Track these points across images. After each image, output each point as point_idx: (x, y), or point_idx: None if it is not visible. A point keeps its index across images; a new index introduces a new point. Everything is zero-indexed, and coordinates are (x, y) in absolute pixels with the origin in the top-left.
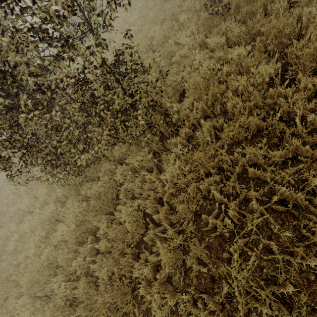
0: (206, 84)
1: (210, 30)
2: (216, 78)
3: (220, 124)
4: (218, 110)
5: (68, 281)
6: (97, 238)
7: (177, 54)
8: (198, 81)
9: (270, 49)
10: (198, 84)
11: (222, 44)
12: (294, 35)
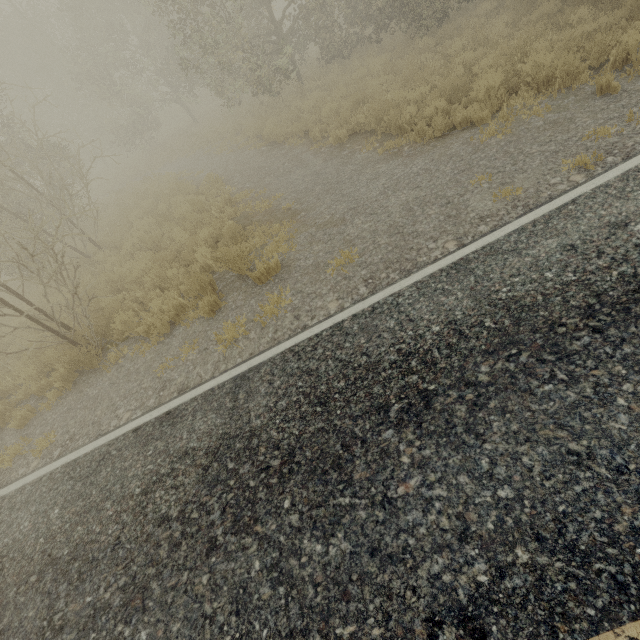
0: None
1: None
2: None
3: None
4: None
5: None
6: None
7: None
8: None
9: None
10: None
11: None
12: None
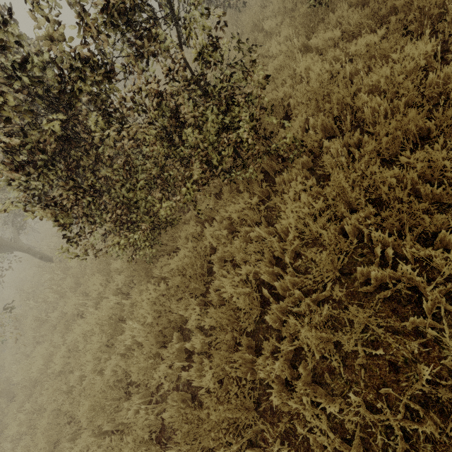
0: (325, 90)
1: (313, 29)
2: (340, 77)
3: (355, 141)
4: (348, 124)
5: (148, 405)
6: (185, 336)
7: (270, 66)
8: (312, 88)
9: (413, 29)
10: (312, 93)
11: (336, 39)
12: (448, 3)
